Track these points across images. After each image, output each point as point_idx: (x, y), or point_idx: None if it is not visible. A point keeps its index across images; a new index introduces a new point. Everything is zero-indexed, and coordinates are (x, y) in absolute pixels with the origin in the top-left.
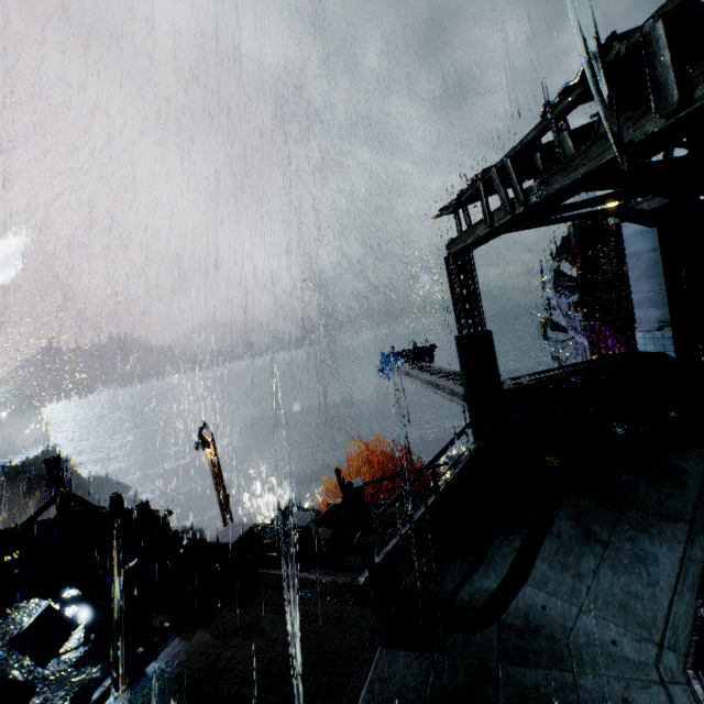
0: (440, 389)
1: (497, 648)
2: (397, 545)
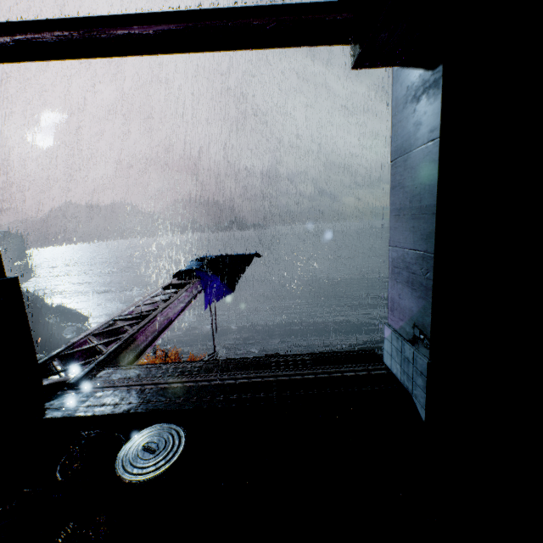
0: None
1: None
2: None
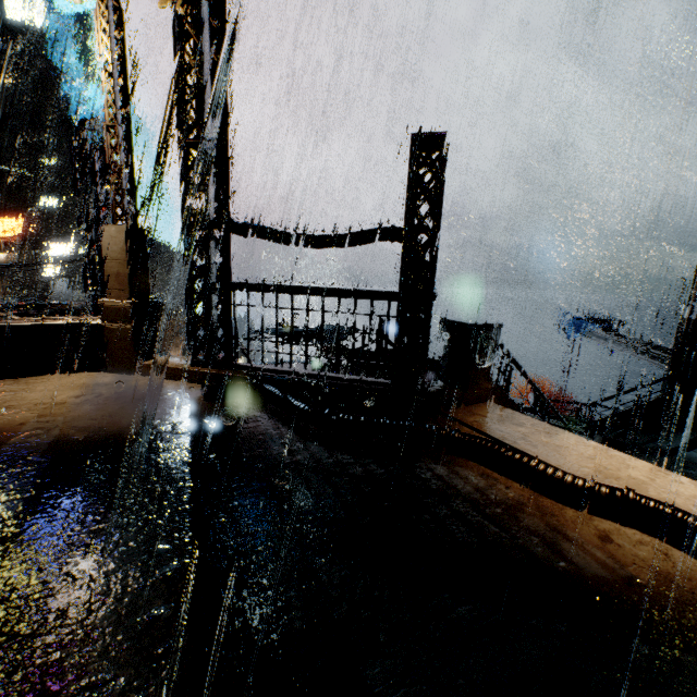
0: (640, 353)
1: (669, 462)
2: (602, 421)
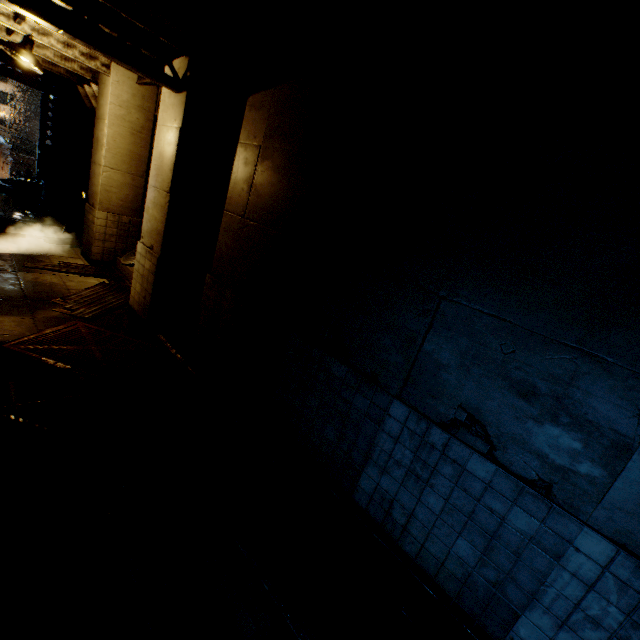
0: None
1: None
2: None
